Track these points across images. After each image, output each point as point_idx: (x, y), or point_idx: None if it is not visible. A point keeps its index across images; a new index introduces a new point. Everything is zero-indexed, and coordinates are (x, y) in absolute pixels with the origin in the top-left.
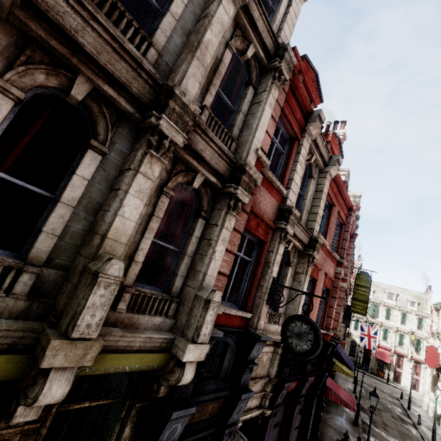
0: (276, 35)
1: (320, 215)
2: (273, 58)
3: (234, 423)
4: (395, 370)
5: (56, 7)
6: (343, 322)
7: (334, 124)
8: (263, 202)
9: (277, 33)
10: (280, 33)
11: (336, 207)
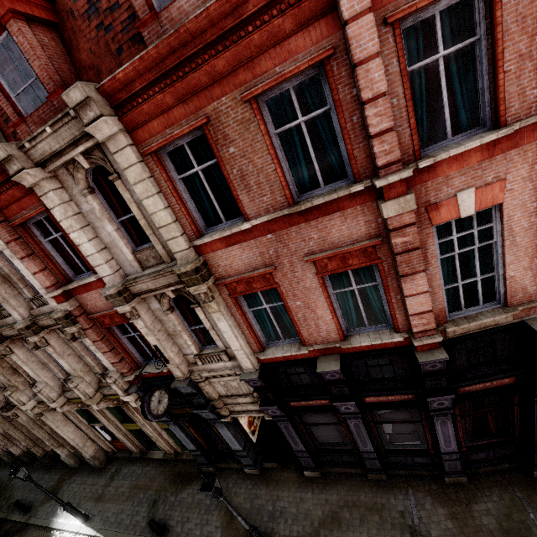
0: None
1: (166, 222)
2: None
3: (217, 418)
4: None
5: (6, 334)
6: None
7: None
8: (97, 301)
9: None
10: None
11: (224, 103)
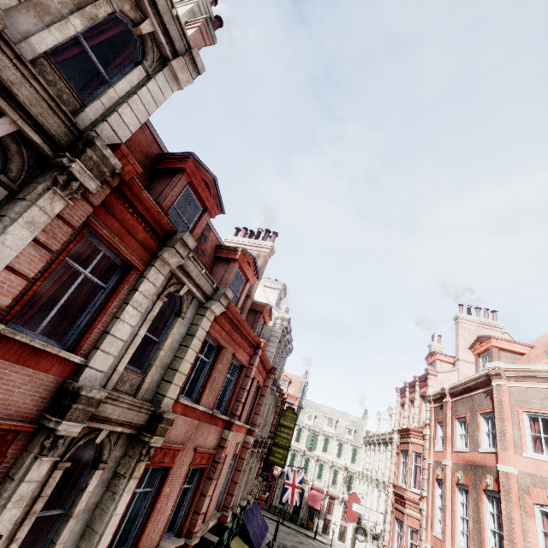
0: (105, 117)
1: (185, 371)
2: (65, 150)
3: None
4: (326, 517)
5: None
6: (262, 473)
7: (265, 232)
8: None
9: (107, 114)
10: (110, 116)
11: (230, 348)
